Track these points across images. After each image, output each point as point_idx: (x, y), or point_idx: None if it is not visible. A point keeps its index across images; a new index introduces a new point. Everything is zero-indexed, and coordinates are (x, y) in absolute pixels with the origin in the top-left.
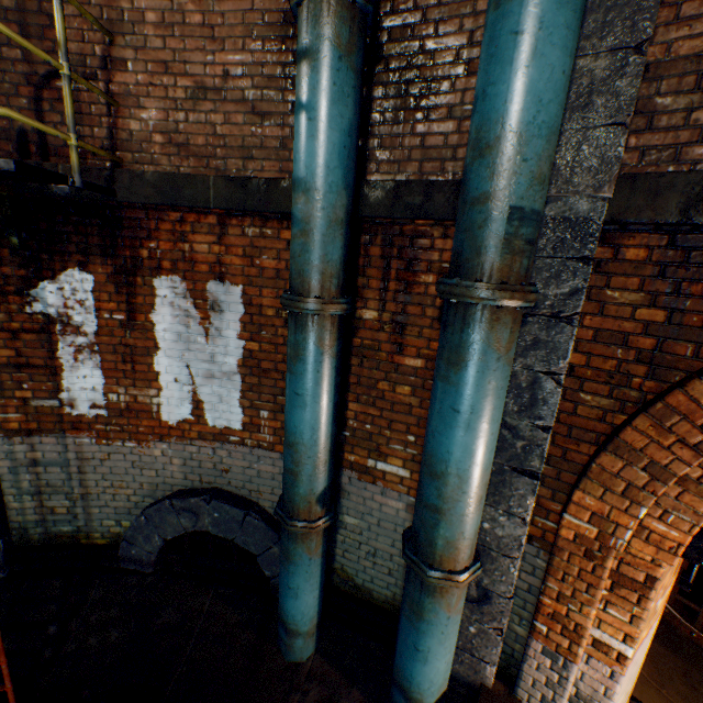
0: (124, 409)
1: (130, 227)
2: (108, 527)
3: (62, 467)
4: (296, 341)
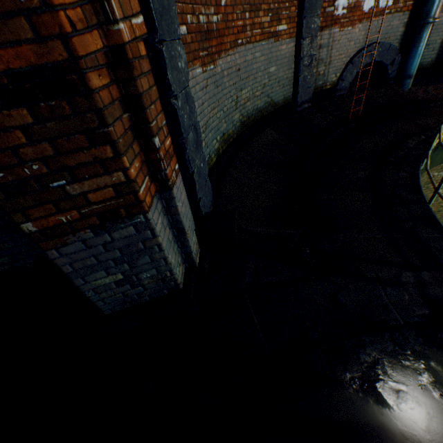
0: (352, 8)
1: None
2: (331, 80)
3: (326, 48)
4: None
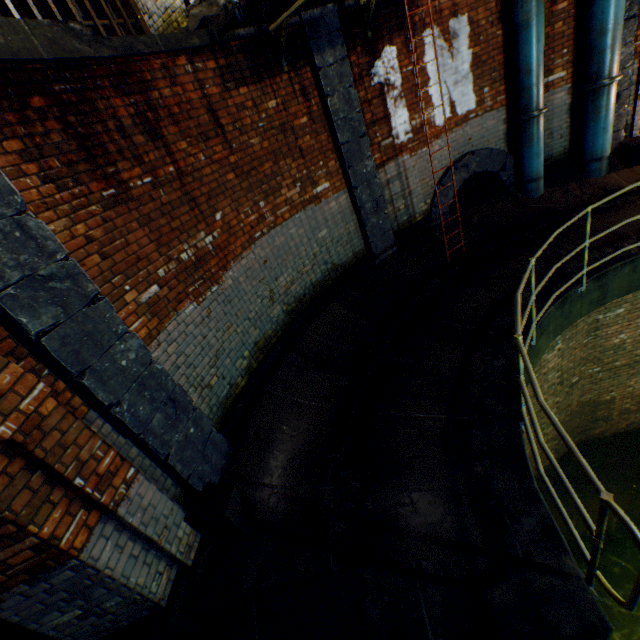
0: (419, 129)
1: (408, 6)
2: (420, 209)
3: (398, 181)
4: (531, 7)
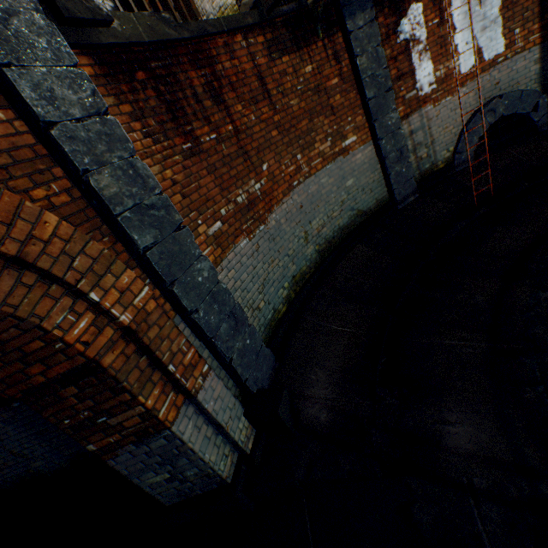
0: (443, 79)
1: None
2: (442, 157)
3: (421, 131)
4: None
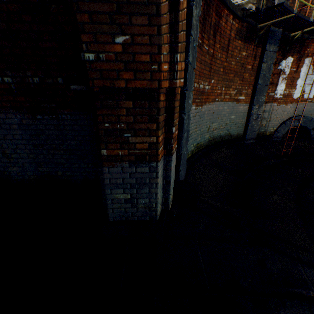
0: (286, 95)
1: (305, 45)
2: (270, 130)
3: (267, 112)
4: None
